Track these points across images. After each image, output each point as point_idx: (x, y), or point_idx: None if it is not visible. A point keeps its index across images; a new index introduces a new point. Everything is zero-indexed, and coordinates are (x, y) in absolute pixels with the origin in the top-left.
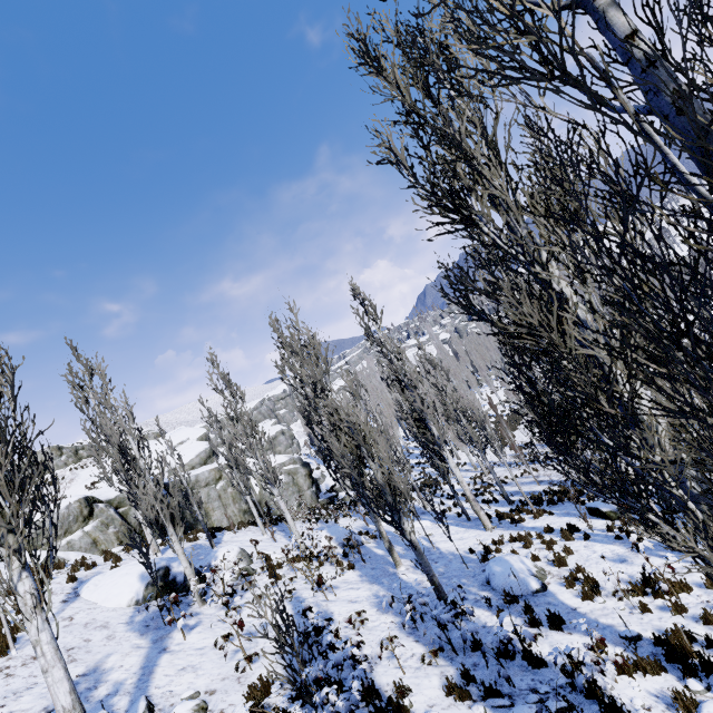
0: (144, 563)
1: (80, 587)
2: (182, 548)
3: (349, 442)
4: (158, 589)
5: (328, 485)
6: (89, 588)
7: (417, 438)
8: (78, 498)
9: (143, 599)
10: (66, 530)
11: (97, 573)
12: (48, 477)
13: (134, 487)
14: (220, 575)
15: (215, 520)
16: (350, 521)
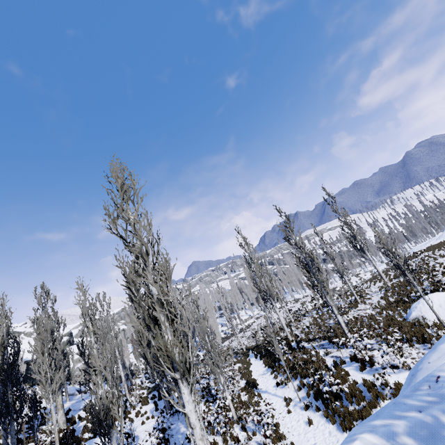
0: None
1: None
2: None
3: None
4: None
5: None
6: None
7: None
8: None
9: None
10: None
11: None
12: None
13: None
14: None
15: None
16: None
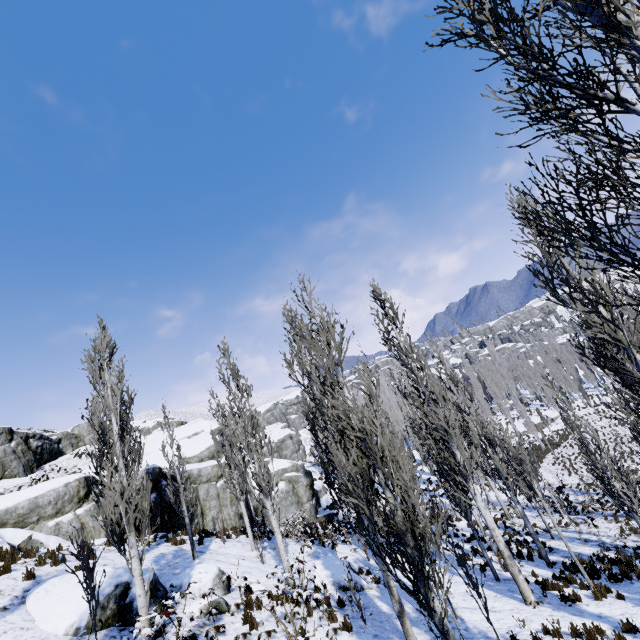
0: (86, 583)
1: (31, 590)
2: (140, 567)
3: (360, 460)
4: (94, 626)
5: (328, 499)
6: (38, 595)
7: (437, 463)
8: (79, 477)
9: (84, 628)
10: (58, 510)
11: (61, 571)
12: (80, 450)
13: (102, 478)
14: (187, 604)
15: (210, 521)
16: (349, 550)
